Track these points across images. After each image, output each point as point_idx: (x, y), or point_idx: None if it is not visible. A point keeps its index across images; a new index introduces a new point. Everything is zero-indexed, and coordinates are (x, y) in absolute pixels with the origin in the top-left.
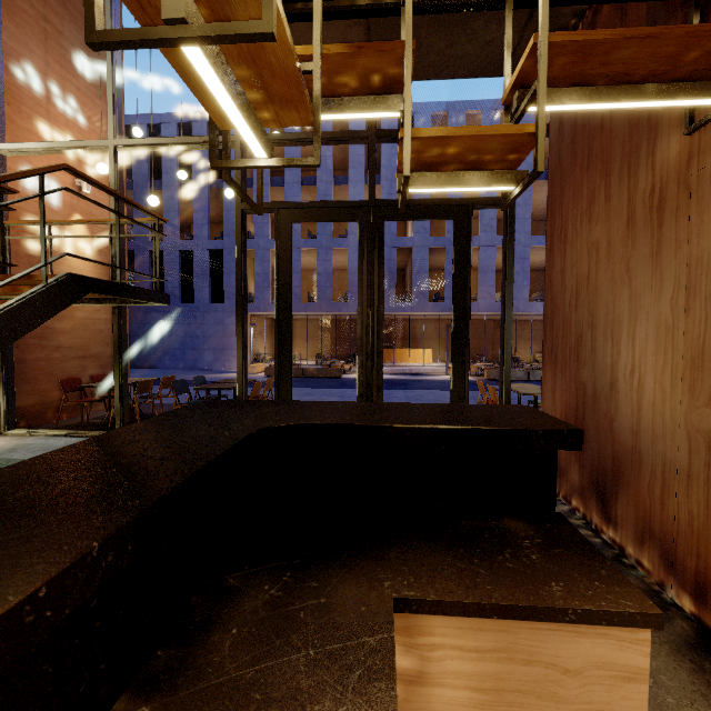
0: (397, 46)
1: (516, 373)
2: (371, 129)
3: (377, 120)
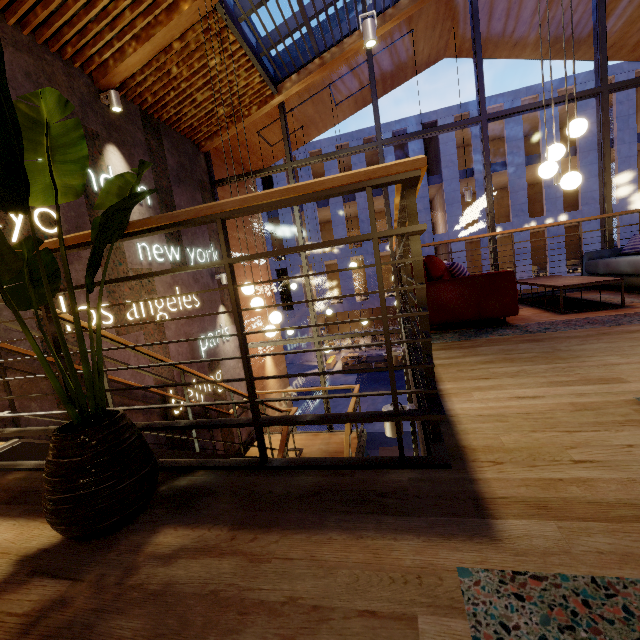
0: None
1: None
2: None
3: (402, 131)
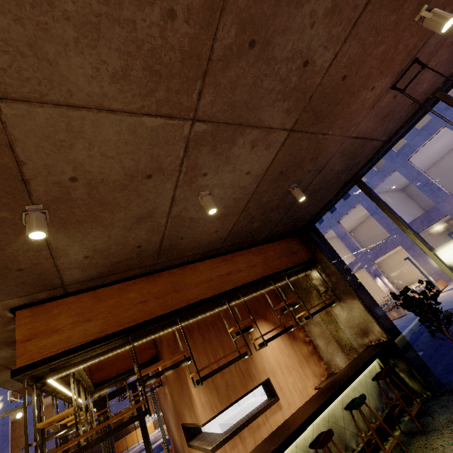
0: (107, 408)
1: None
2: None
3: None
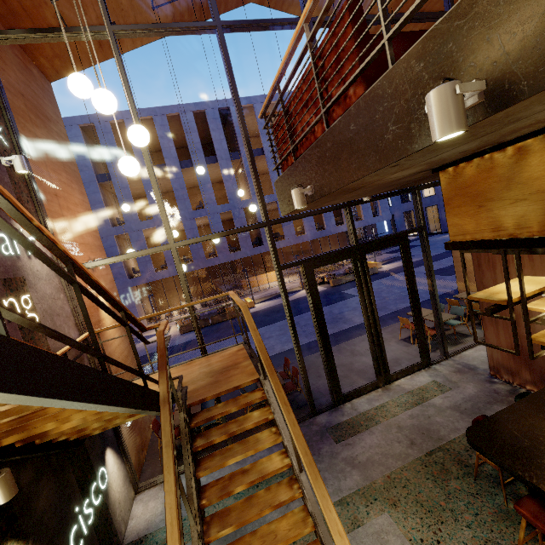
0: None
1: (348, 277)
2: (348, 202)
3: (201, 113)
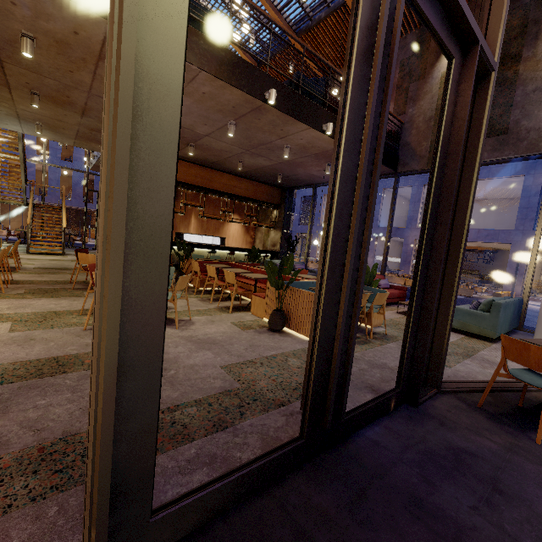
0: None
1: None
2: None
3: None
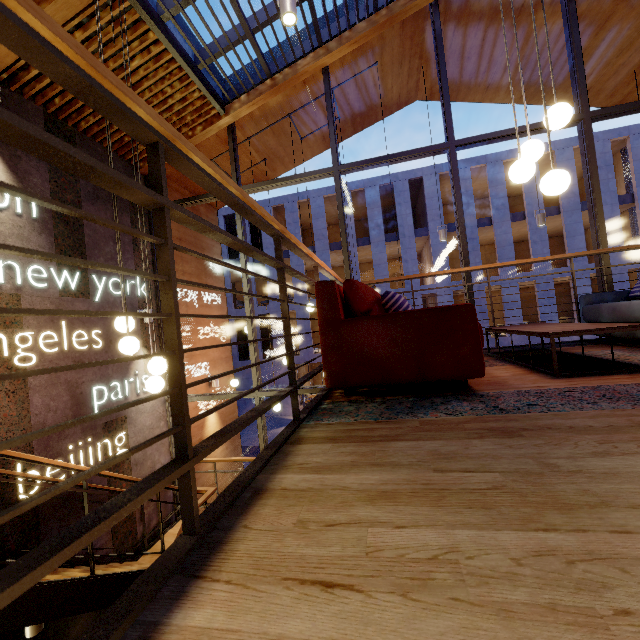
0: None
1: None
2: None
3: (388, 186)
